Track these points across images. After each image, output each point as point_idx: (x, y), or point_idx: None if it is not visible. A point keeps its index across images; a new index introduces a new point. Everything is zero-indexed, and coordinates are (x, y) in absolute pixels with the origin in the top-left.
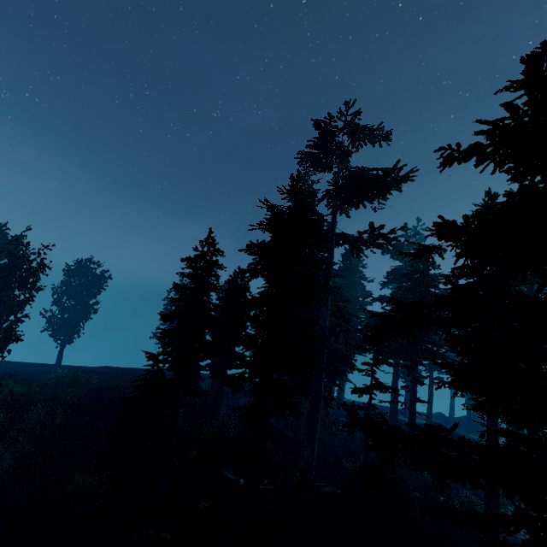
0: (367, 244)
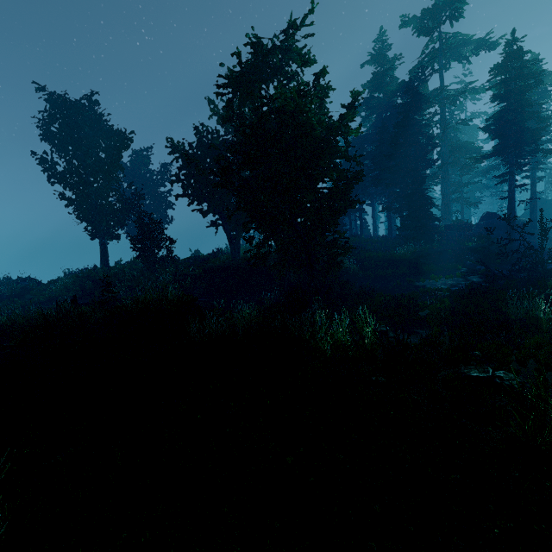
0: (470, 92)
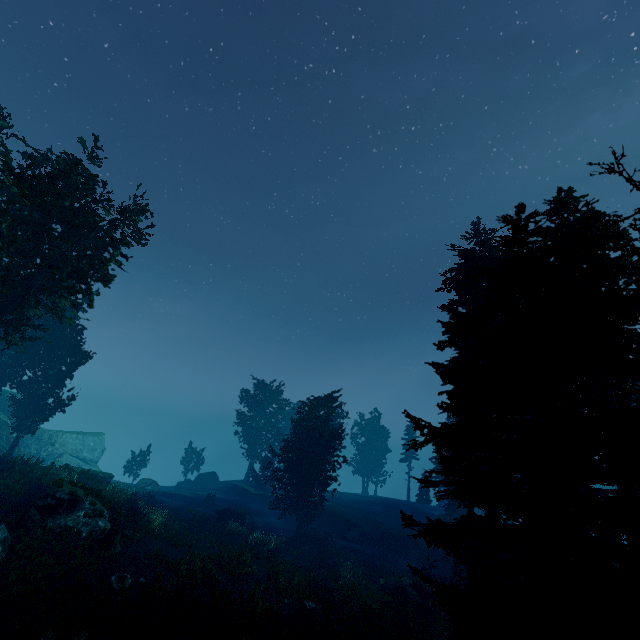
0: None
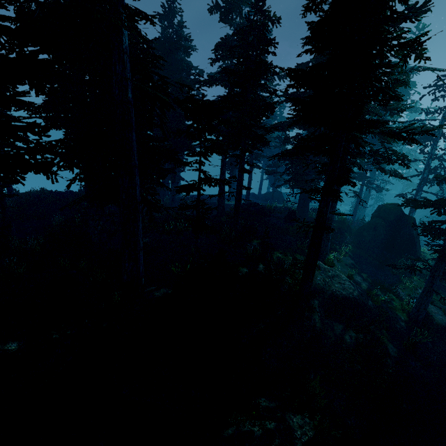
0: None
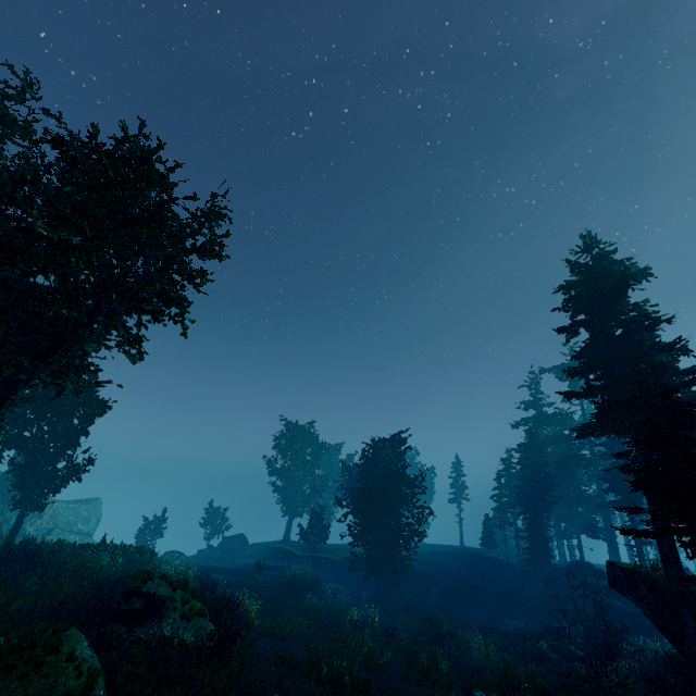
0: None
